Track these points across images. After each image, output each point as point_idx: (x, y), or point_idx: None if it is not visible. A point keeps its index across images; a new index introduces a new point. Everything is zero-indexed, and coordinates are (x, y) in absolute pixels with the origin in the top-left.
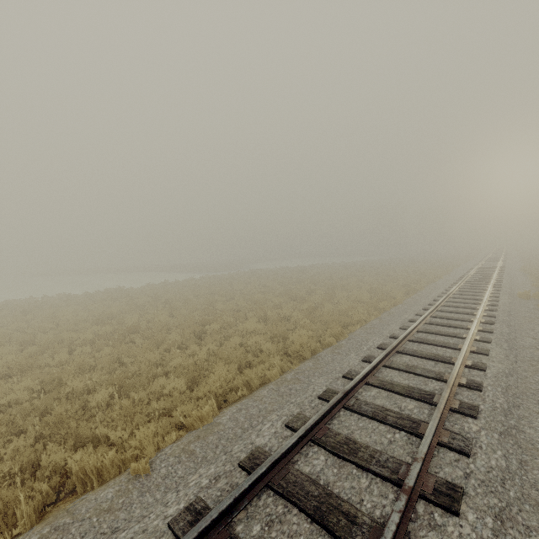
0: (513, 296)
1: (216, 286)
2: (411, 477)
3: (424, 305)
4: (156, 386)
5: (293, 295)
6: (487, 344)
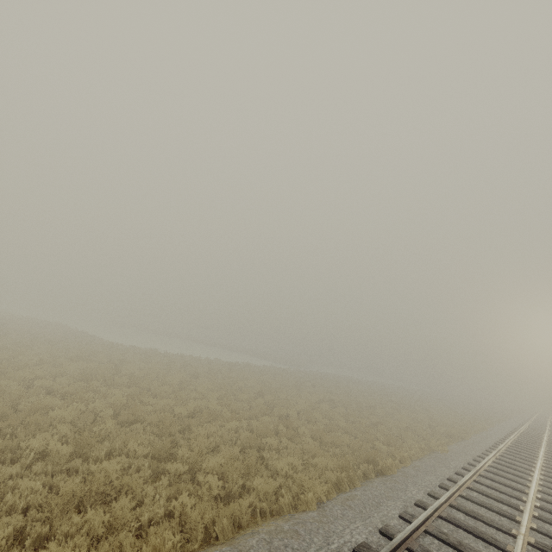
0: None
1: (323, 382)
2: (537, 467)
3: (504, 433)
4: (401, 431)
5: (400, 404)
6: (551, 456)
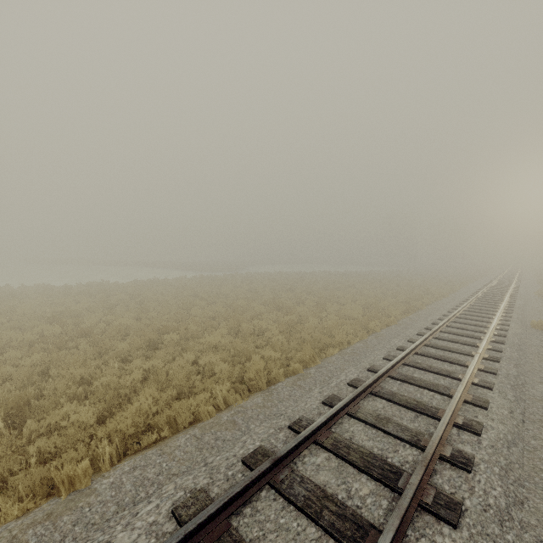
0: (525, 325)
1: (203, 288)
2: None
3: (419, 328)
4: (53, 417)
5: (279, 304)
6: (487, 390)
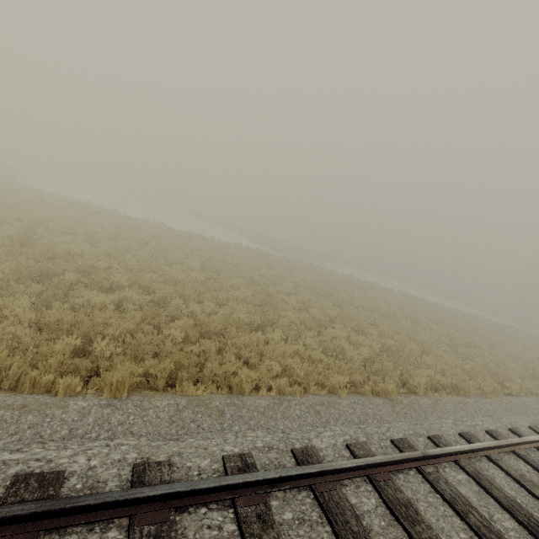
0: None
1: (235, 257)
2: None
3: (418, 431)
4: None
5: (273, 299)
6: None
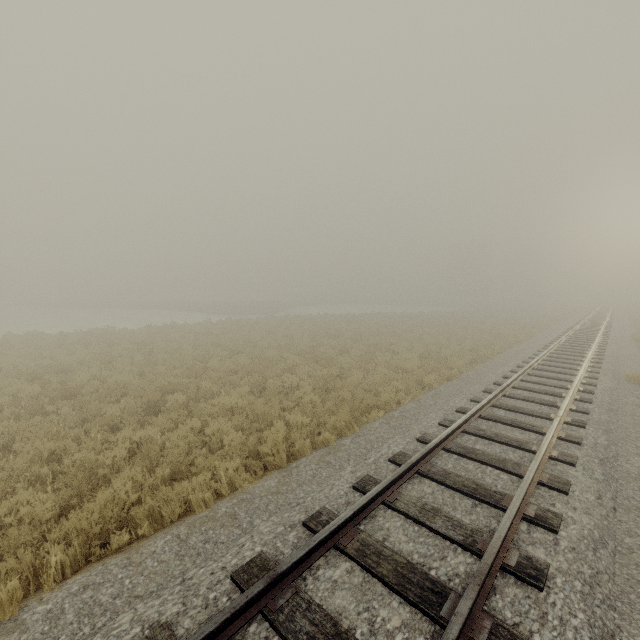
0: (618, 378)
1: (229, 334)
2: None
3: (487, 384)
4: None
5: (318, 354)
6: (569, 467)
